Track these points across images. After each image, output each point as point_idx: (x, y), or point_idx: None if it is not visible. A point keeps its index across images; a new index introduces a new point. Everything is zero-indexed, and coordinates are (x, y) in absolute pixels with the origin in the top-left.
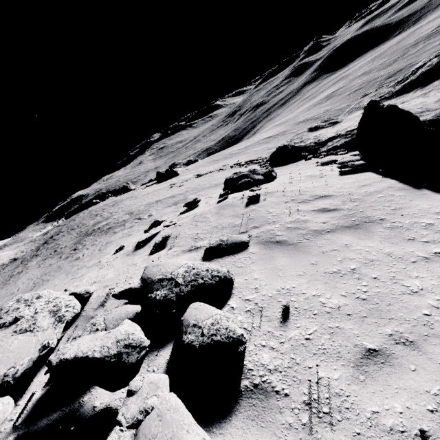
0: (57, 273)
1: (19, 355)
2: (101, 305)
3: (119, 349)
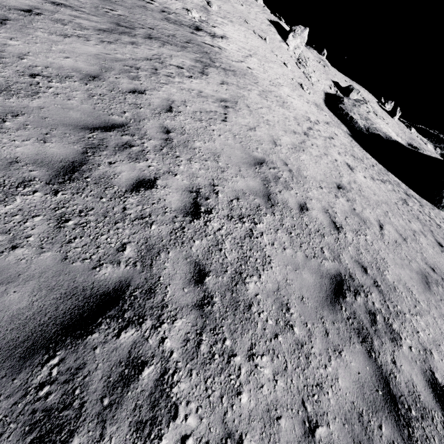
0: None
1: None
2: None
3: None
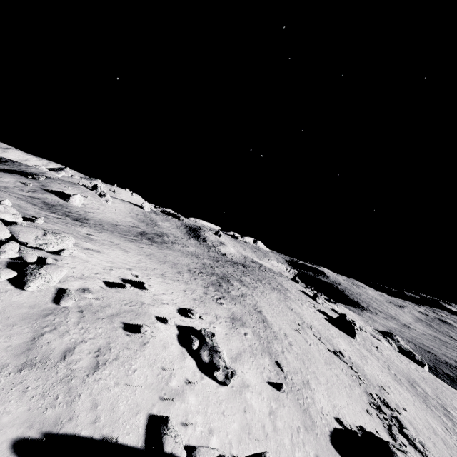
0: (167, 267)
1: (25, 238)
2: (54, 259)
3: (1, 251)
